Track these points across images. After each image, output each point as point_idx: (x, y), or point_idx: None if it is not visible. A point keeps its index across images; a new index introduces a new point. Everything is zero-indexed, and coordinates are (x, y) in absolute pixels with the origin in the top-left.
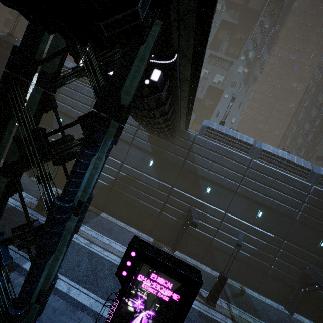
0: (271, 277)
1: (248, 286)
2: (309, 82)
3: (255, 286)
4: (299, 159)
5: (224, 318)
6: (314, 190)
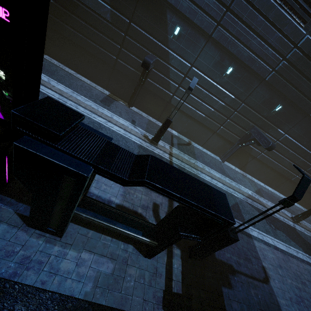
0: (218, 136)
1: (195, 142)
2: None
3: (201, 142)
4: None
5: (163, 153)
6: (305, 42)
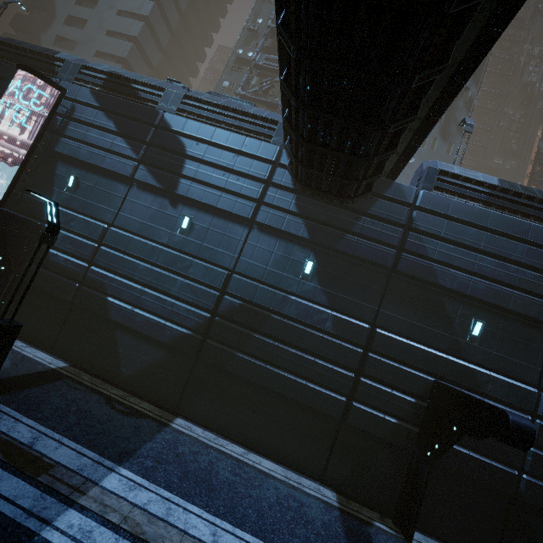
0: None
1: None
2: (538, 145)
3: None
4: None
5: None
6: None
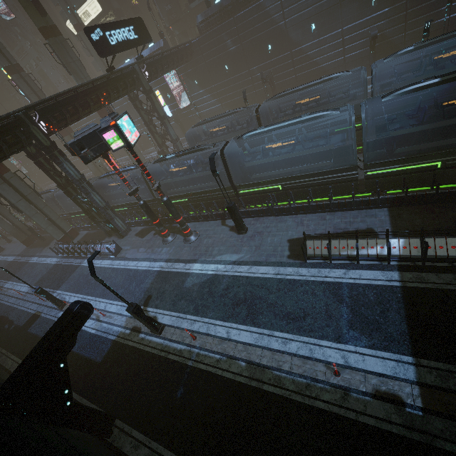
0: None
1: None
2: None
3: None
4: None
5: None
6: None
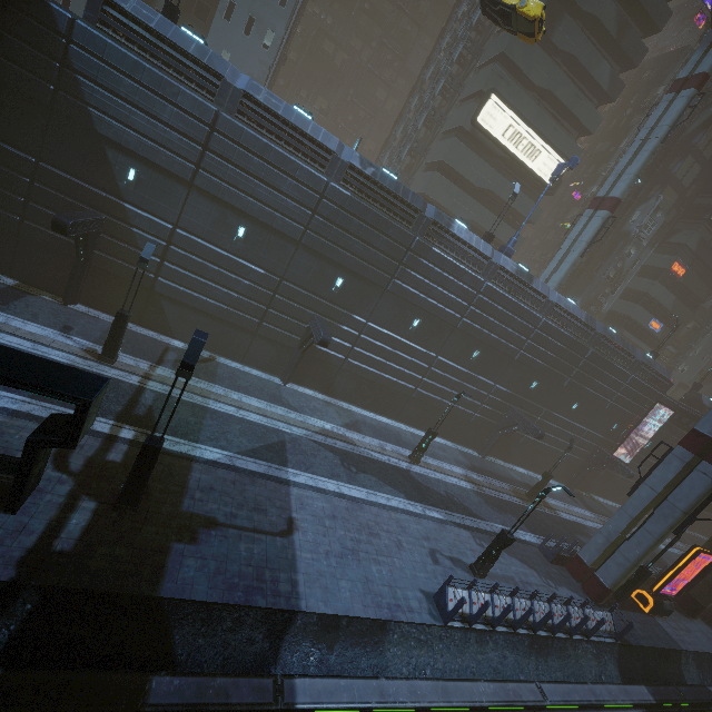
0: (263, 339)
1: (227, 356)
2: None
3: (238, 356)
4: (318, 128)
5: (128, 375)
6: (331, 191)
